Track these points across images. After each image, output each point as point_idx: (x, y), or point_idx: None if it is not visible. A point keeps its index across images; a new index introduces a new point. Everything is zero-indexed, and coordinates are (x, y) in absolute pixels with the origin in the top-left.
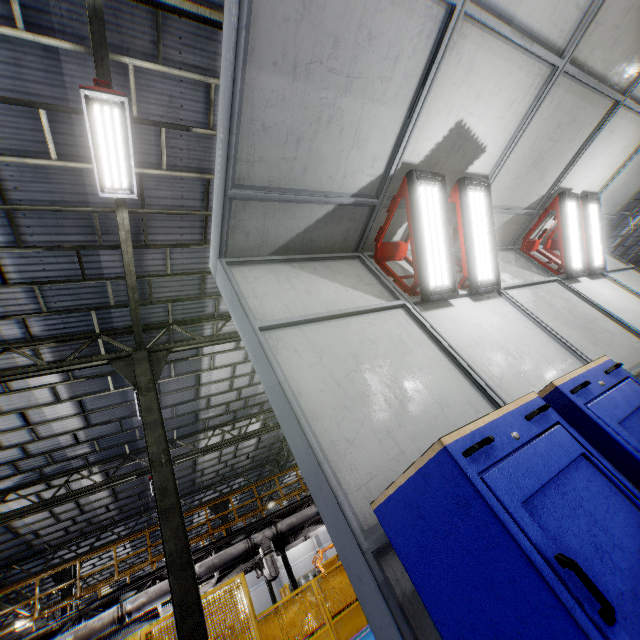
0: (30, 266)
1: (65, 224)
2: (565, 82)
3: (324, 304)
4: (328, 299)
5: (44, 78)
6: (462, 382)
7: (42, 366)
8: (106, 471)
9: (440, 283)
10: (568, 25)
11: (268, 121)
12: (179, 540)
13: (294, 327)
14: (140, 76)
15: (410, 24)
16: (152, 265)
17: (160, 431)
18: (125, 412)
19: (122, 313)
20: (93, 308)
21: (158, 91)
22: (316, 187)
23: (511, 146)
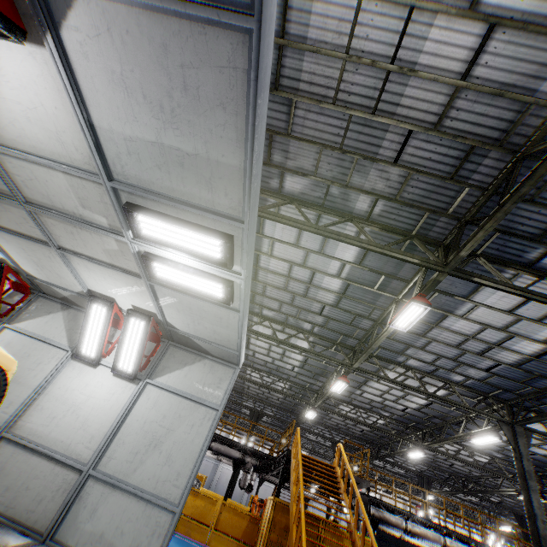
0: None
1: None
2: None
3: None
4: None
5: None
6: None
7: None
8: None
9: None
10: None
11: None
12: None
13: None
14: None
15: None
16: None
17: None
18: None
19: None
20: None
21: None
22: None
23: None
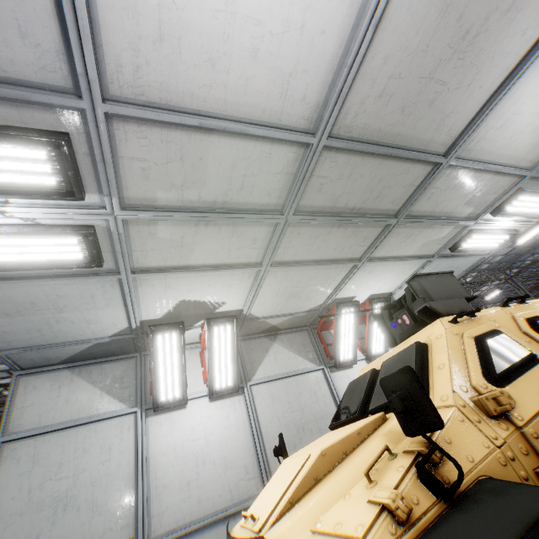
0: None
1: None
2: (281, 269)
3: (72, 412)
4: (79, 407)
5: None
6: (129, 490)
7: None
8: None
9: (169, 397)
10: (253, 254)
11: (8, 330)
12: None
13: (33, 437)
14: None
15: (90, 286)
16: None
17: None
18: None
19: None
20: None
21: None
22: (73, 339)
23: (249, 299)
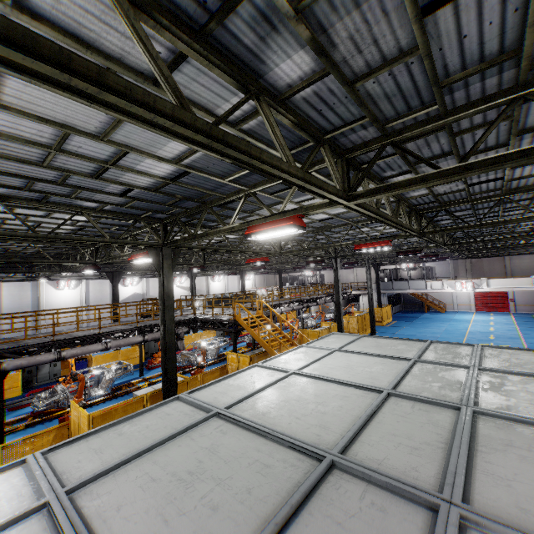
0: None
1: None
2: None
3: None
4: None
5: None
6: None
7: None
8: None
9: None
10: None
11: None
12: None
13: None
14: None
15: None
16: None
17: None
18: None
19: None
20: None
21: None
22: None
23: None
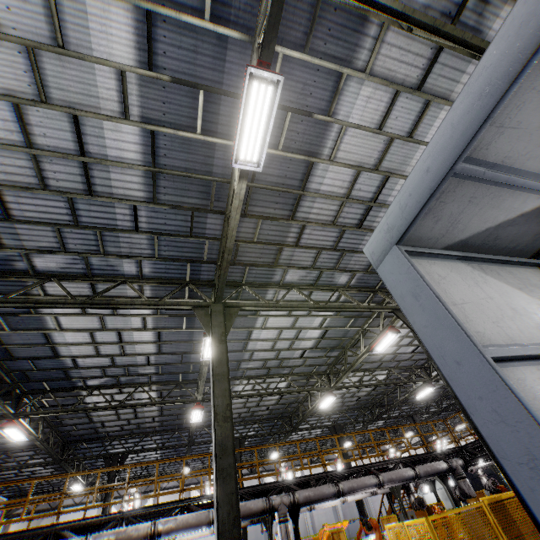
0: (156, 219)
1: (190, 188)
2: None
3: None
4: None
5: (210, 63)
6: None
7: (144, 301)
8: (161, 391)
9: None
10: None
11: None
12: (232, 508)
13: (526, 363)
14: (285, 64)
15: None
16: (244, 232)
17: (226, 385)
18: (187, 348)
19: (209, 268)
20: (190, 260)
21: (295, 79)
22: None
23: None
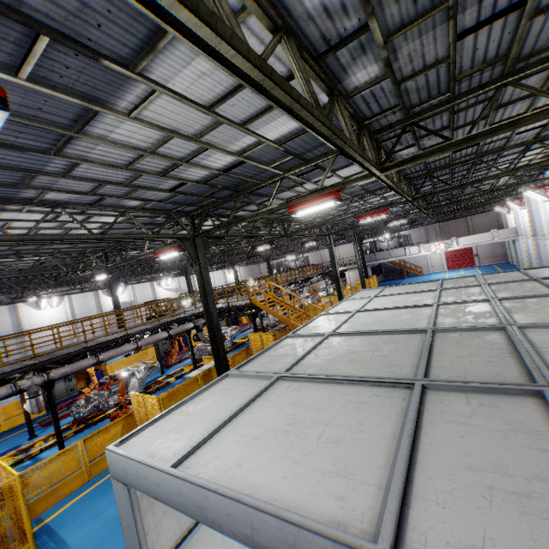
0: None
1: None
2: None
3: None
4: None
5: None
6: None
7: None
8: None
9: None
10: None
11: None
12: None
13: None
14: None
15: None
16: None
17: None
18: None
19: None
20: None
21: None
22: None
23: None
